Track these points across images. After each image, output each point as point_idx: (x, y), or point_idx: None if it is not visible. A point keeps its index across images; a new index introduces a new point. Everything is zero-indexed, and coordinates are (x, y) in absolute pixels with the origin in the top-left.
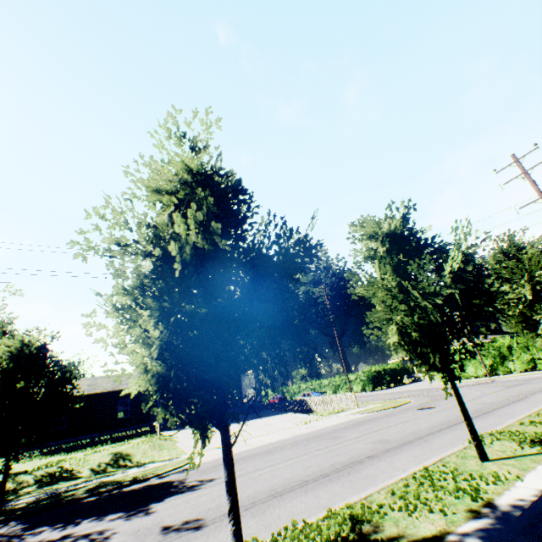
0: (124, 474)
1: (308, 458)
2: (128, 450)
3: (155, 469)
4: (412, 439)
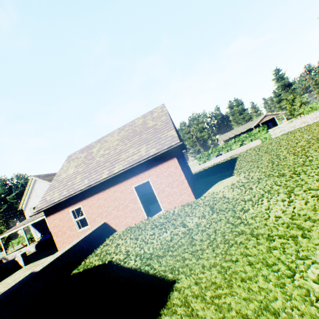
0: None
1: None
2: None
3: None
4: None
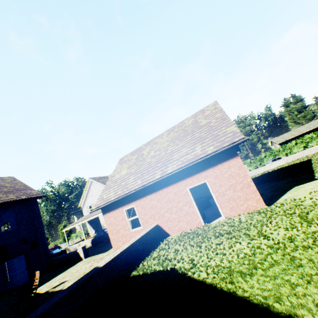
0: None
1: None
2: None
3: None
4: None
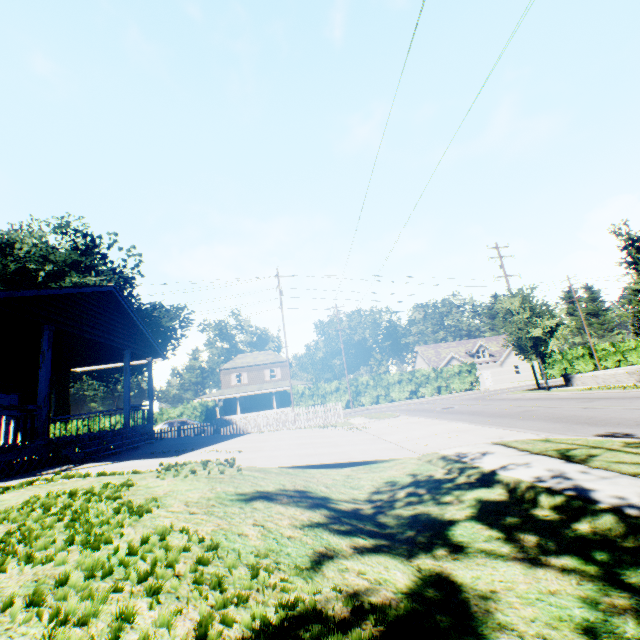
0: (592, 470)
1: (631, 405)
2: (260, 484)
3: (584, 448)
4: (599, 398)
